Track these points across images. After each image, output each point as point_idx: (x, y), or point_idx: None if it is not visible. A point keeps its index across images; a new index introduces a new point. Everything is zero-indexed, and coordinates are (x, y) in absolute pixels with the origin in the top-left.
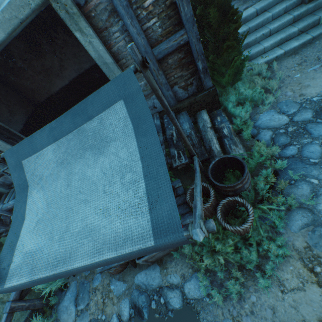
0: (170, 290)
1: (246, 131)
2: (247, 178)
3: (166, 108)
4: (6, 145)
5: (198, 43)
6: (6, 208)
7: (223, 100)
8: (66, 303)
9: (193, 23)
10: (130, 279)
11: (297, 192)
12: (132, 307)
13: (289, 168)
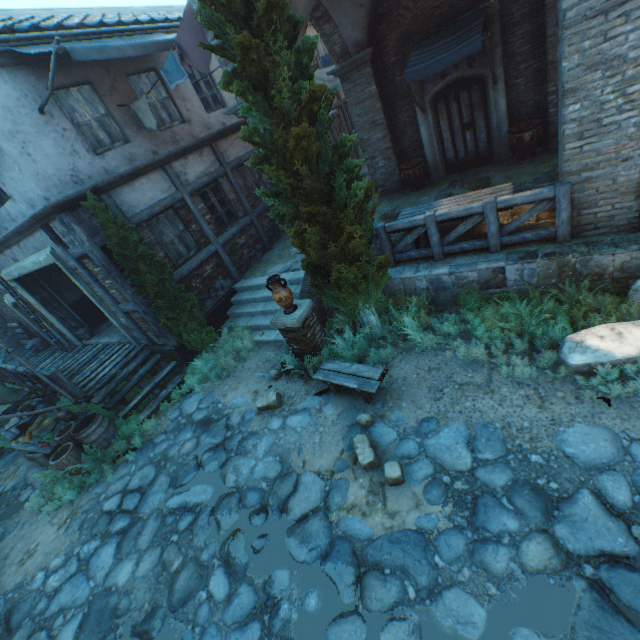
0: (32, 488)
1: (167, 402)
2: (86, 436)
3: (30, 369)
4: (50, 314)
5: (145, 315)
6: (9, 369)
7: (194, 361)
8: (2, 462)
9: (136, 303)
10: (31, 469)
11: (121, 470)
12: (13, 486)
13: (142, 450)
